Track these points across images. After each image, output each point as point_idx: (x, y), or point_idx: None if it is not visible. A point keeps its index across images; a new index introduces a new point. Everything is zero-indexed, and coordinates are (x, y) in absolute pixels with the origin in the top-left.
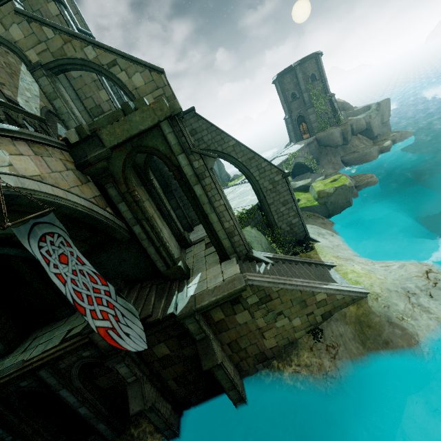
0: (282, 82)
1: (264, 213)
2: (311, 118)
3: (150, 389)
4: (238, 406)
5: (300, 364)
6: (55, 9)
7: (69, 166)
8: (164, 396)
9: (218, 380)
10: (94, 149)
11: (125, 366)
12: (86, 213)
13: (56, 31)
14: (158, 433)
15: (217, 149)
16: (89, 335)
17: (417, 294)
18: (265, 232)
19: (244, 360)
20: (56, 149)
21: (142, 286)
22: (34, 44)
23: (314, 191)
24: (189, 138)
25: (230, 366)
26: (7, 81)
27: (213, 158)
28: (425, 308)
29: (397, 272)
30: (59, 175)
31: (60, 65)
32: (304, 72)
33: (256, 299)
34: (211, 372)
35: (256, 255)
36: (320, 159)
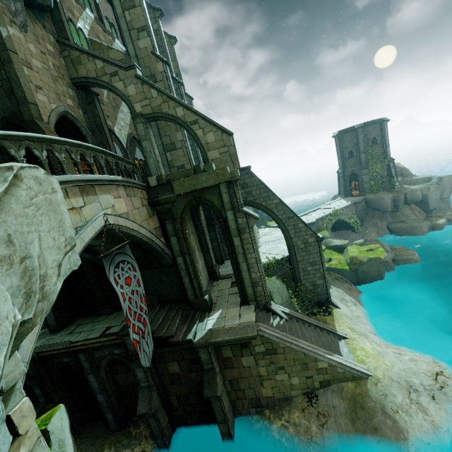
0: (342, 138)
1: (291, 267)
2: (364, 179)
3: (156, 398)
4: (225, 440)
5: (289, 421)
6: (161, 67)
7: (144, 203)
8: (165, 408)
9: (214, 409)
10: (165, 192)
11: (142, 372)
12: (147, 242)
13: (159, 93)
14: (152, 439)
15: (262, 203)
16: (124, 337)
17: (420, 392)
18: (289, 284)
19: (240, 400)
20: (139, 190)
21: (171, 307)
22: (141, 99)
23: (348, 255)
24: (239, 199)
25: (227, 401)
26: (111, 113)
27: (255, 219)
28: (423, 408)
29: (407, 363)
30: (137, 211)
31: (155, 117)
32: (365, 134)
33: (263, 349)
34: (210, 401)
35: (273, 308)
36: (365, 220)
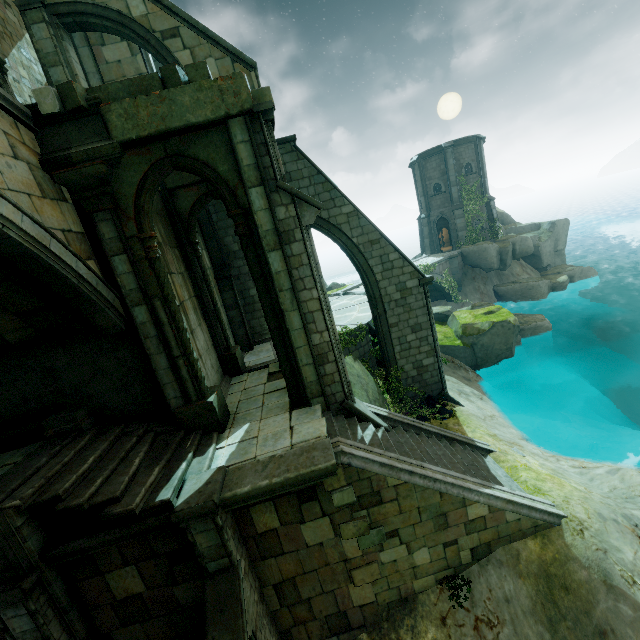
0: (423, 166)
1: (378, 340)
2: (458, 224)
3: None
4: None
5: None
6: None
7: (23, 154)
8: None
9: None
10: (88, 138)
11: (25, 615)
12: (29, 249)
13: None
14: None
15: (320, 214)
16: None
17: None
18: (374, 373)
19: (302, 625)
20: (2, 113)
21: (126, 430)
22: None
23: (457, 323)
24: (277, 163)
25: (271, 638)
26: None
27: (314, 207)
28: None
29: (606, 482)
30: None
31: (78, 13)
32: (457, 158)
33: (352, 496)
34: None
35: (360, 408)
36: (464, 284)
